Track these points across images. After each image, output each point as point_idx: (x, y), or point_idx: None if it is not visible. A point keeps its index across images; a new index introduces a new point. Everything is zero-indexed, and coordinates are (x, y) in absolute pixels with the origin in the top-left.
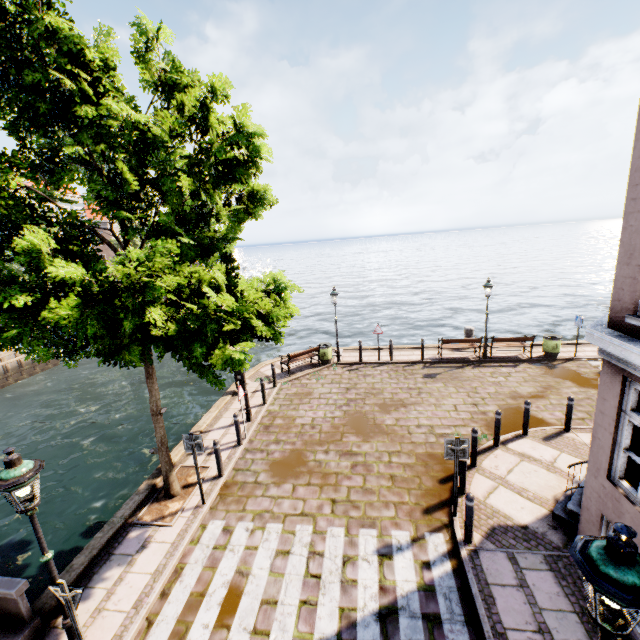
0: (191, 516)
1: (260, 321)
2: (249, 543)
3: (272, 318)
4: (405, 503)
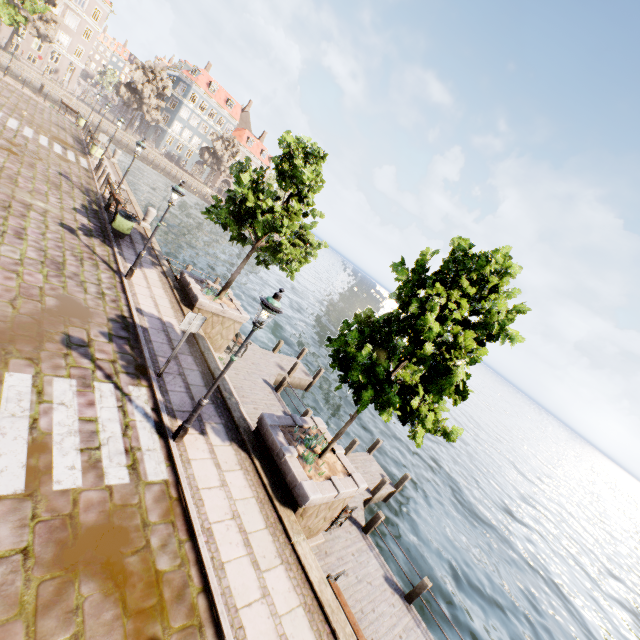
0: None
1: None
2: None
3: None
4: None
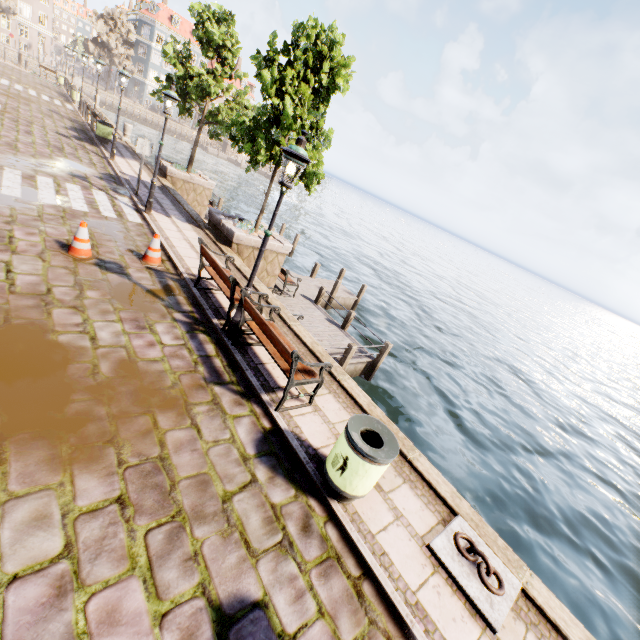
0: None
1: None
2: None
3: None
4: None
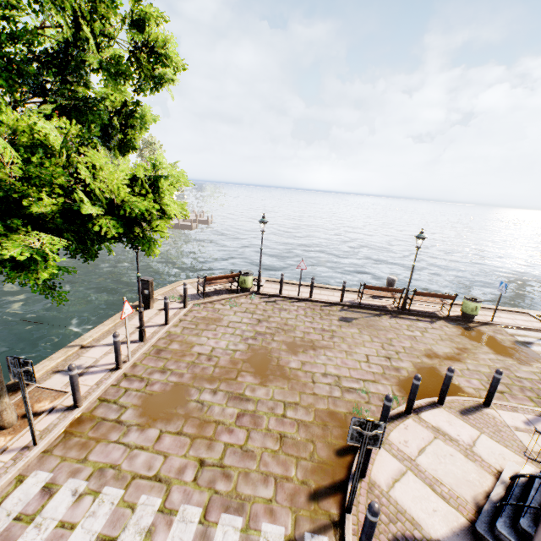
0: (10, 461)
1: (100, 209)
2: (67, 517)
3: (129, 211)
4: (289, 479)
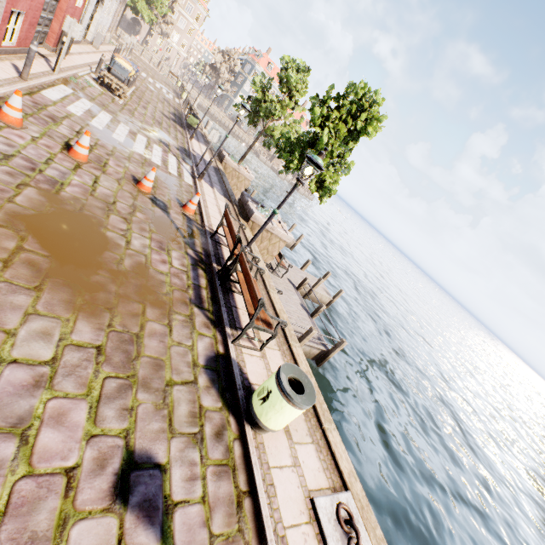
0: None
1: None
2: None
3: None
4: None
